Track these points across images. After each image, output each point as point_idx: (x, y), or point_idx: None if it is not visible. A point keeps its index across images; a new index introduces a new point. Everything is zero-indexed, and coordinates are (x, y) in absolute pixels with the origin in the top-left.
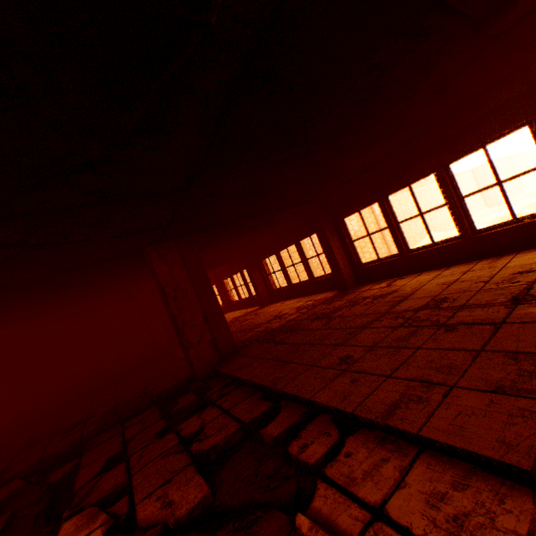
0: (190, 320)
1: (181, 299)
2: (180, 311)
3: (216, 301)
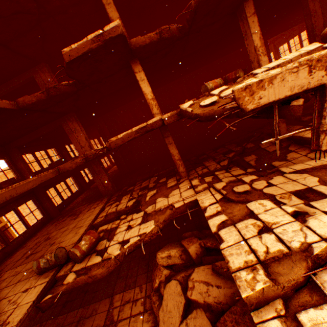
0: None
1: None
2: None
3: None
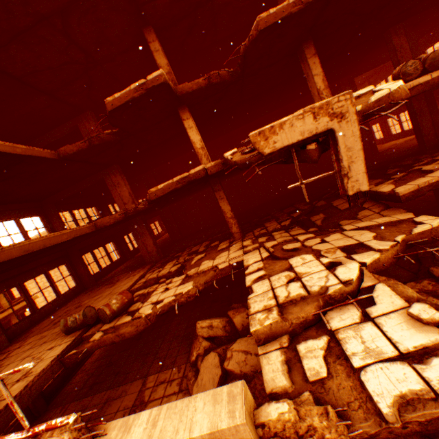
0: (424, 125)
1: (421, 116)
2: (420, 122)
3: (437, 117)
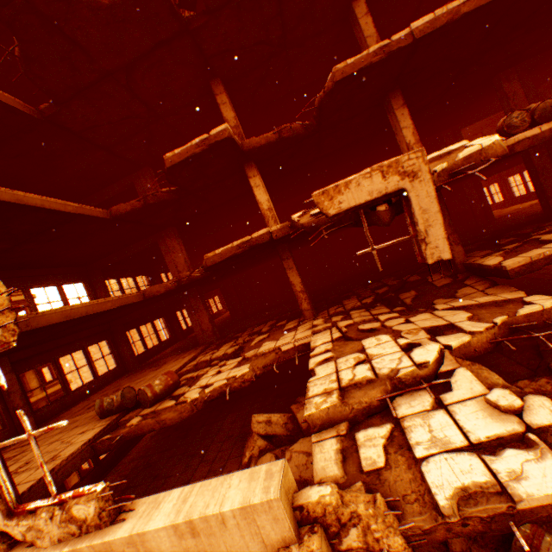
0: (548, 186)
1: (544, 175)
2: (543, 182)
3: None
